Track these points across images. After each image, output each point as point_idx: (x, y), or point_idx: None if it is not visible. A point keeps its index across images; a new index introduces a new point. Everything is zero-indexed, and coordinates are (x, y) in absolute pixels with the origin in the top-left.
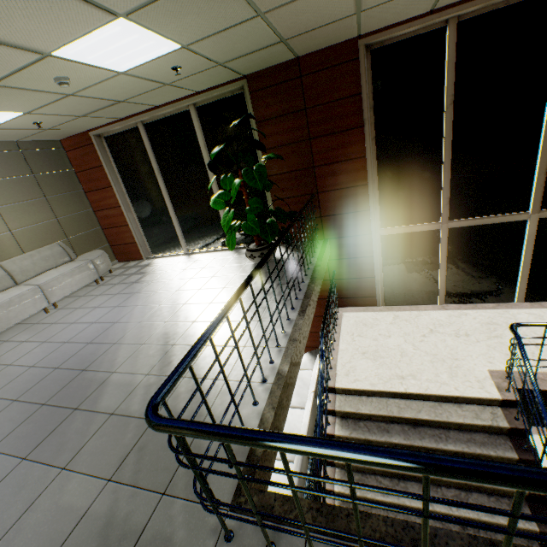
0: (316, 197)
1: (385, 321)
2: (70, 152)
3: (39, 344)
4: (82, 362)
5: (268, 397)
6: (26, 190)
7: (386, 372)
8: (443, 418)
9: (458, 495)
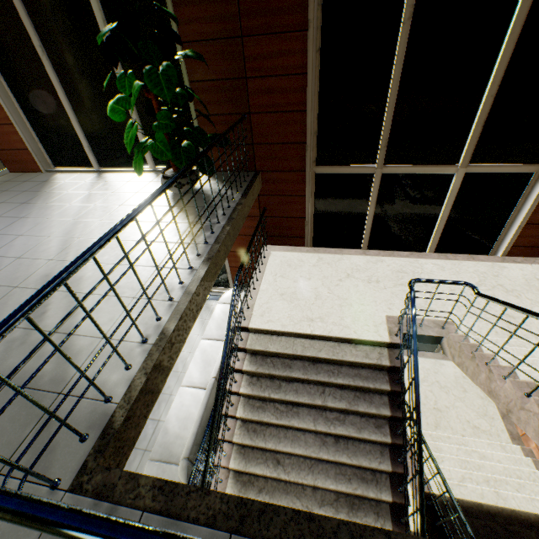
0: (248, 119)
1: (309, 263)
2: None
3: None
4: None
5: (144, 361)
6: None
7: (299, 314)
8: (338, 357)
9: (338, 417)
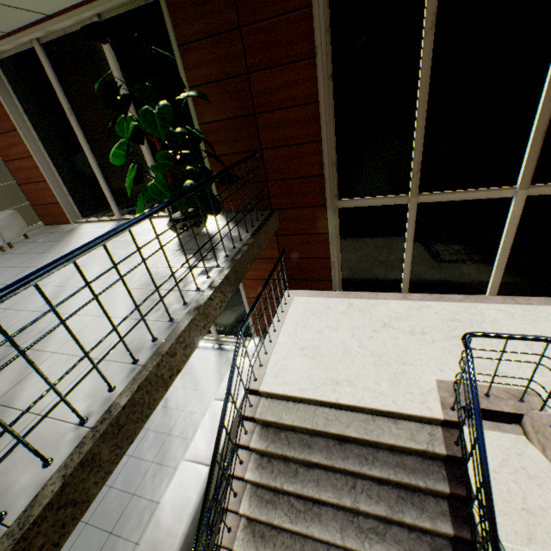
0: (260, 156)
1: (337, 310)
2: None
3: None
4: None
5: (70, 454)
6: None
7: (321, 374)
8: (373, 436)
9: (376, 528)
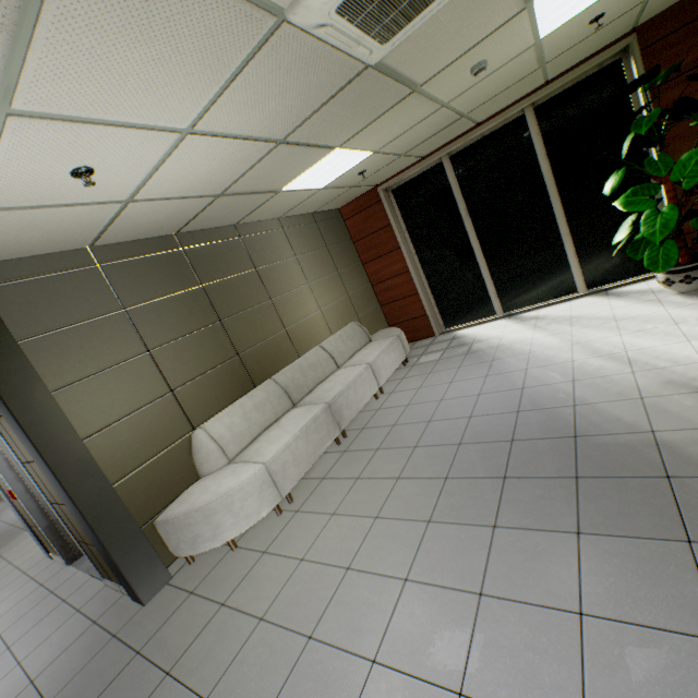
0: None
1: None
2: (349, 220)
3: (424, 423)
4: (551, 430)
5: None
6: (324, 264)
7: None
8: None
9: None
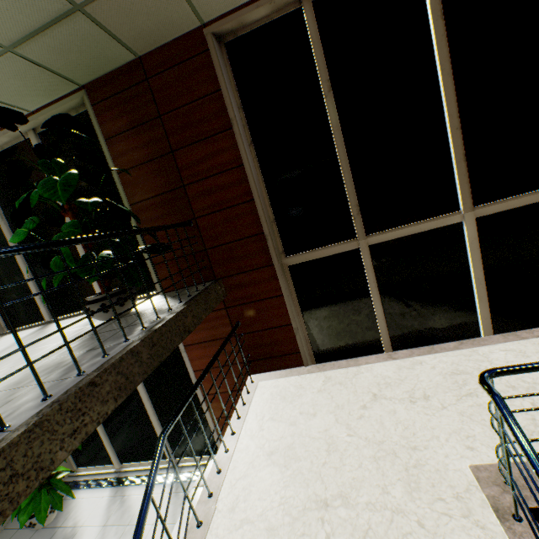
0: (195, 224)
1: (312, 388)
2: None
3: None
4: None
5: None
6: None
7: (300, 493)
8: None
9: None
